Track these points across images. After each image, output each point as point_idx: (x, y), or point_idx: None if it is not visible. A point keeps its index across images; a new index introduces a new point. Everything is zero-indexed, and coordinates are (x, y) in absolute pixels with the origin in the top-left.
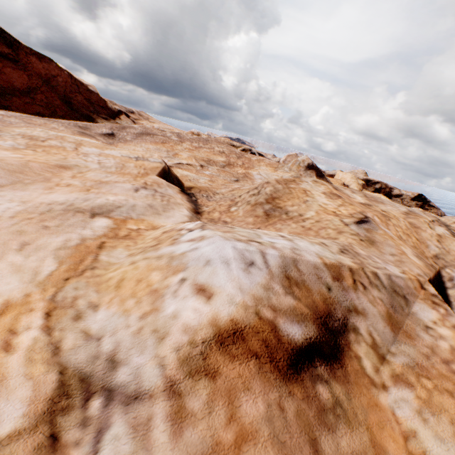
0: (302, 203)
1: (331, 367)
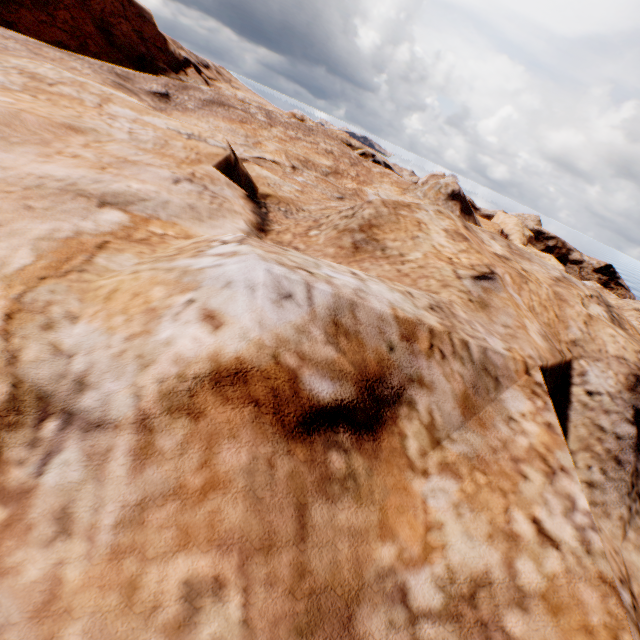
0: (409, 239)
1: (359, 437)
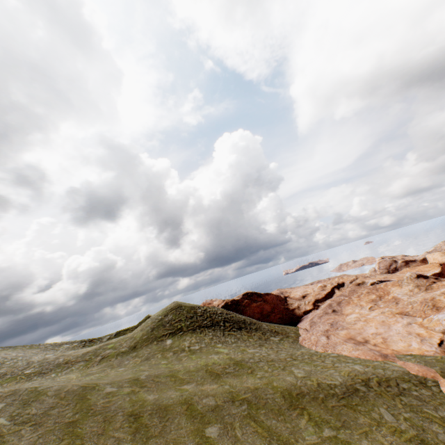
0: (441, 303)
1: None
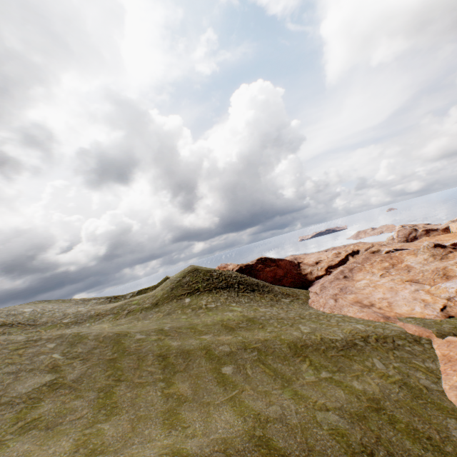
0: (452, 272)
1: None
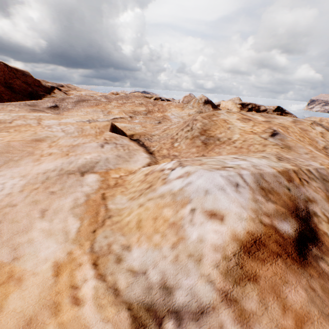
0: (227, 130)
1: (318, 246)
